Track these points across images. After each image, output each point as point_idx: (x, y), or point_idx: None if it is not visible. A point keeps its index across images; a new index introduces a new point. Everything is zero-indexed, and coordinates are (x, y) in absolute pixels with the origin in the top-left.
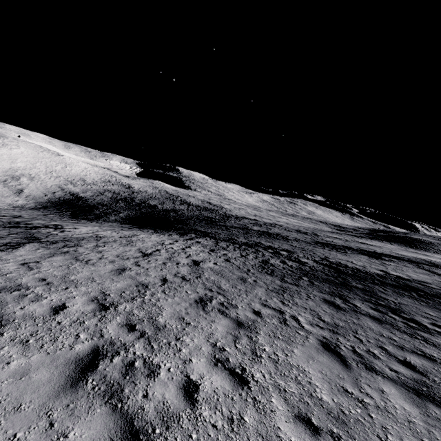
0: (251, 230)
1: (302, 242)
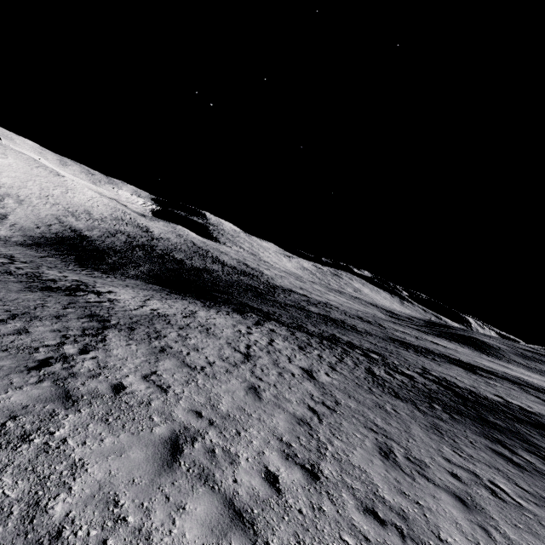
0: (311, 312)
1: (377, 338)
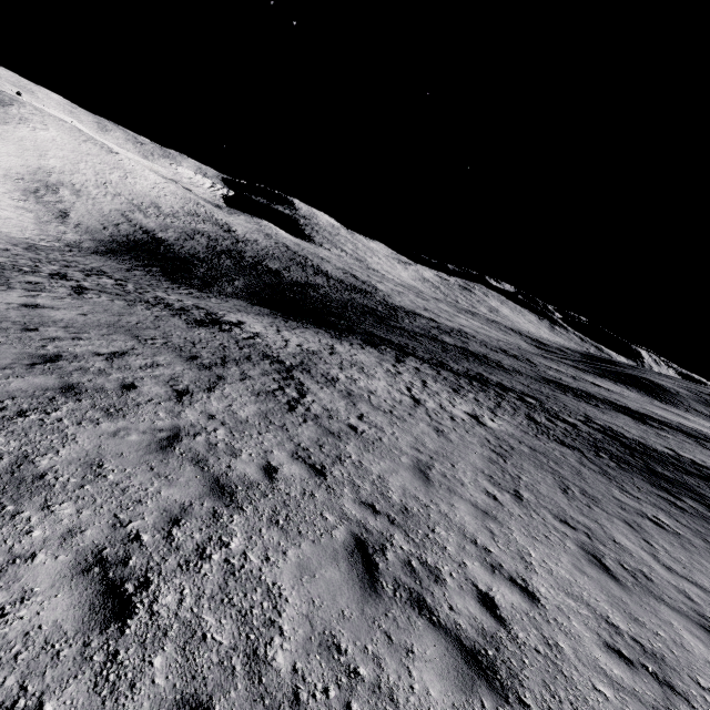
0: (446, 344)
1: (529, 378)
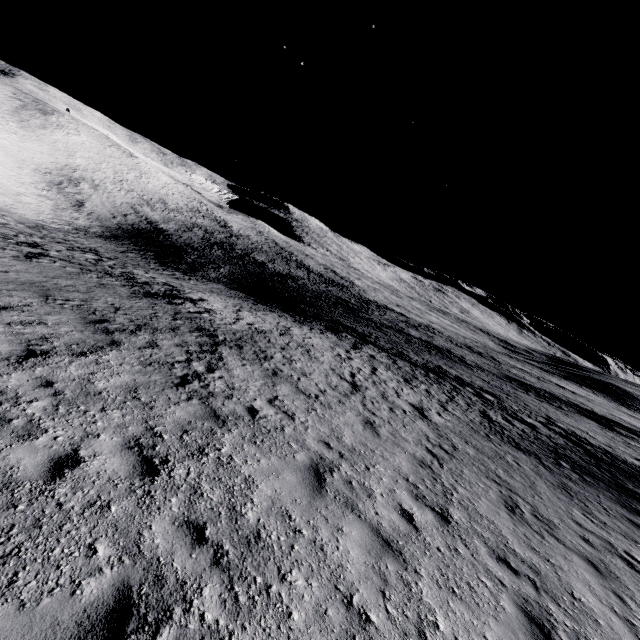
0: (411, 336)
1: (490, 375)
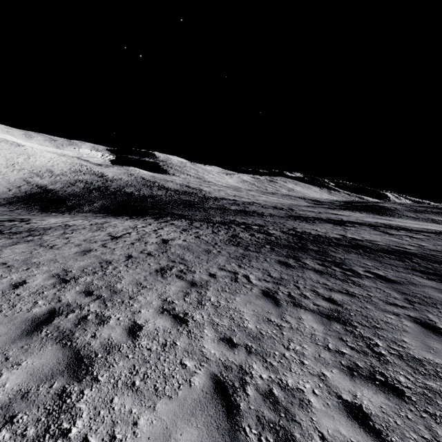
0: (229, 210)
1: (276, 217)
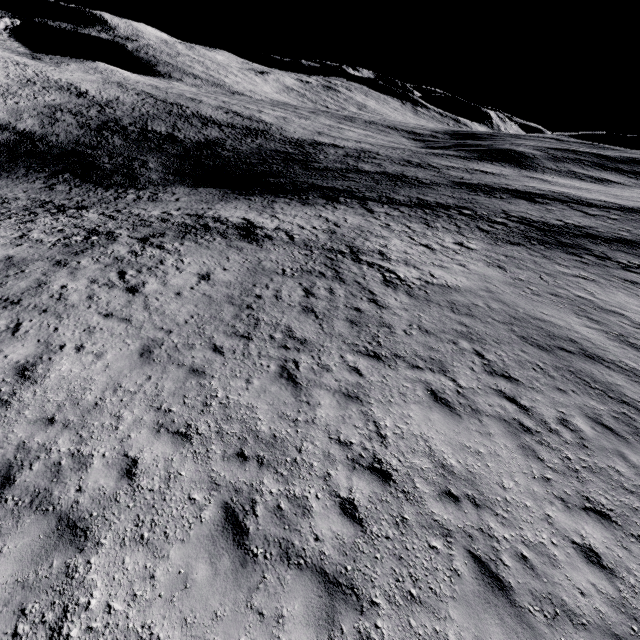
0: (371, 173)
1: (447, 188)
